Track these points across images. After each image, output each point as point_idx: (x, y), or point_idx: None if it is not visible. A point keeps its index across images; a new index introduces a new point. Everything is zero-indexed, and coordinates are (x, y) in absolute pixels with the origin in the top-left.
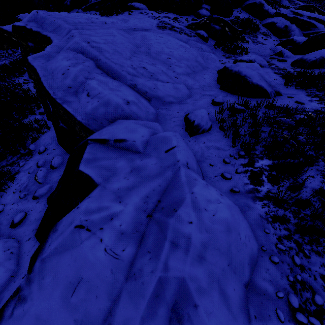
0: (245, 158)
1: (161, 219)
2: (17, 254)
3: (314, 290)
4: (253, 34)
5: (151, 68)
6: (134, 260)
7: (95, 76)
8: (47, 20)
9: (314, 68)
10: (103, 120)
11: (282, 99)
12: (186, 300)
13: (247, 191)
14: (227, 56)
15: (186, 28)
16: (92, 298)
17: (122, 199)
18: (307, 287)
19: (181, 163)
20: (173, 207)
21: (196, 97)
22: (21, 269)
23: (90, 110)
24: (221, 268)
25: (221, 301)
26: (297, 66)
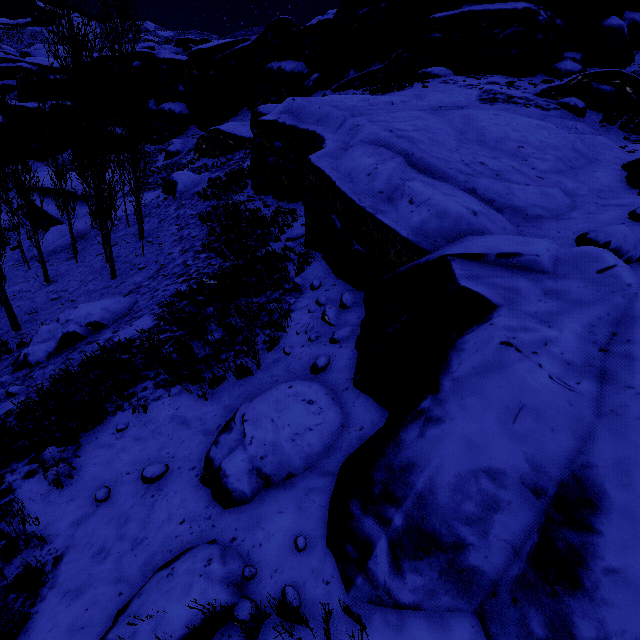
0: None
1: (638, 351)
2: (337, 402)
3: None
4: None
5: (493, 163)
6: (601, 398)
7: (414, 176)
8: (308, 108)
9: None
10: (437, 238)
11: None
12: None
13: None
14: (633, 138)
15: (537, 96)
16: (546, 430)
17: (550, 324)
18: None
19: (635, 288)
20: None
21: (590, 209)
22: (351, 420)
23: (417, 223)
24: None
25: None
26: None
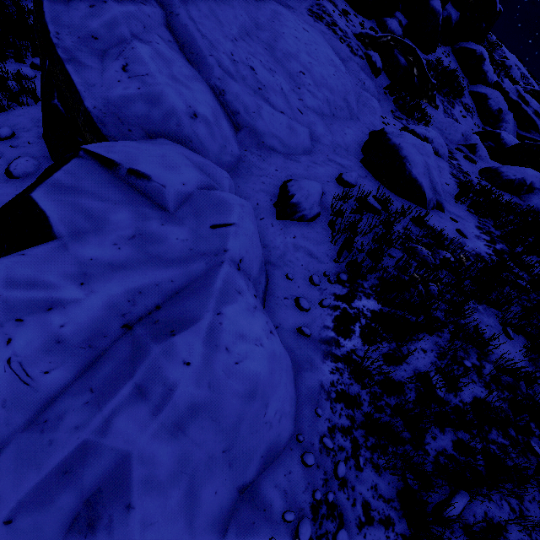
0: (345, 286)
1: (142, 340)
2: None
3: (344, 522)
4: (451, 99)
5: (265, 75)
6: (60, 396)
7: (153, 40)
8: None
9: (507, 191)
10: (135, 127)
11: (441, 218)
12: (117, 493)
13: (322, 338)
14: (397, 114)
15: (355, 37)
16: None
17: (90, 280)
18: (336, 514)
19: (229, 256)
20: (173, 327)
21: (318, 159)
22: None
23: (117, 99)
24: (209, 454)
25: (181, 509)
26: (486, 178)
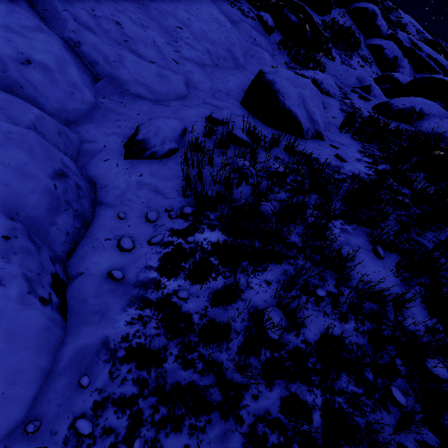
0: (187, 220)
1: None
2: None
3: None
4: (348, 52)
5: (134, 29)
6: None
7: None
8: None
9: (398, 120)
10: None
11: (320, 146)
12: None
13: (138, 281)
14: (291, 65)
15: (247, 2)
16: None
17: None
18: None
19: None
20: None
21: (191, 103)
22: None
23: None
24: None
25: None
26: (377, 111)
